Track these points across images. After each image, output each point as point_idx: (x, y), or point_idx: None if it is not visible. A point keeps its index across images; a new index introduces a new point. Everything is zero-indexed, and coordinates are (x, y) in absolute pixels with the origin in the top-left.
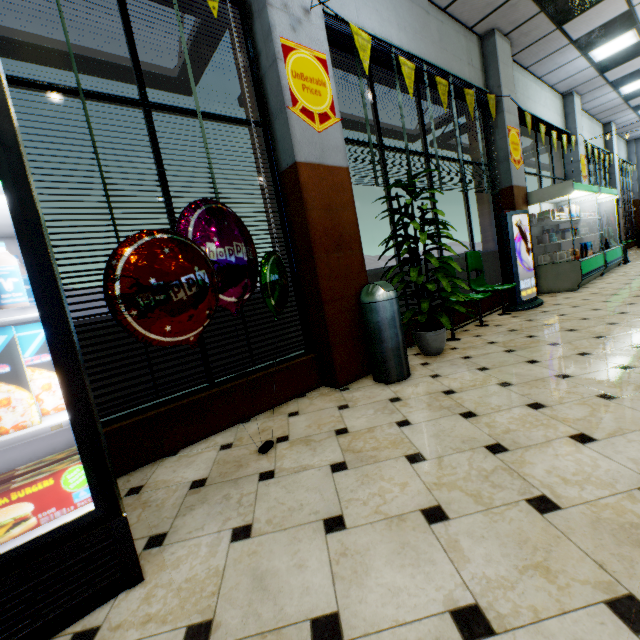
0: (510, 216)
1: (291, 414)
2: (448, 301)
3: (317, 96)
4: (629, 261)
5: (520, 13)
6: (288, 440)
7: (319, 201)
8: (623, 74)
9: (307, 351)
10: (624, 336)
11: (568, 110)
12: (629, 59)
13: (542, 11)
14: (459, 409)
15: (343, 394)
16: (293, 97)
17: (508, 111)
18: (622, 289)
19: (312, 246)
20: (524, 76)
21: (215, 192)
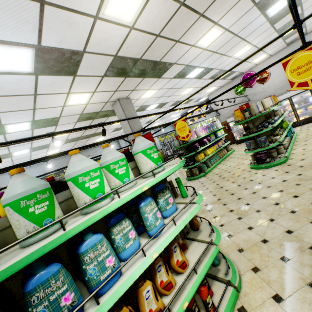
0: None
1: None
2: None
3: None
4: None
5: None
6: None
7: None
8: None
9: None
10: None
11: (119, 144)
12: None
13: None
14: None
15: None
16: None
17: None
18: None
19: None
20: (94, 149)
21: None
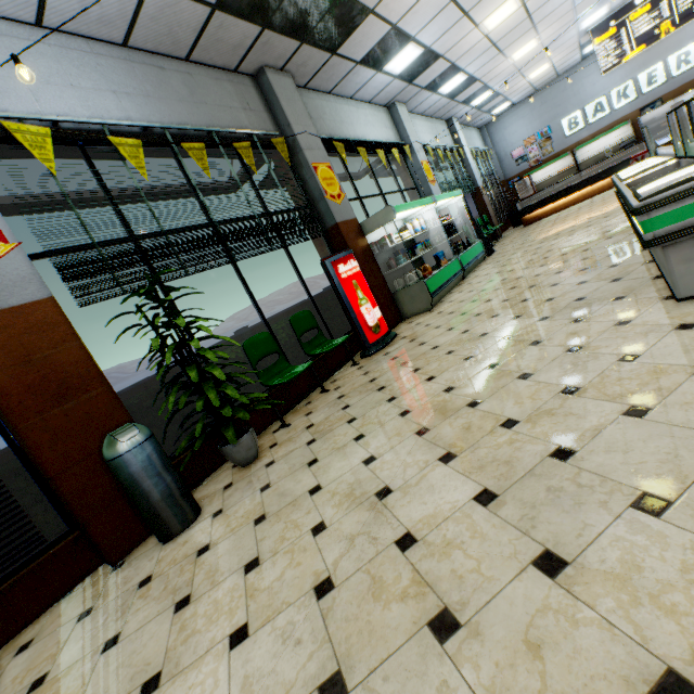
0: (329, 263)
1: (21, 649)
2: (248, 399)
3: None
4: (495, 251)
5: (281, 48)
6: None
7: (6, 357)
8: (431, 79)
9: (70, 530)
10: (408, 394)
11: (396, 120)
12: (427, 66)
13: (303, 43)
14: (184, 591)
15: (108, 580)
16: None
17: (309, 148)
18: (461, 302)
19: (8, 418)
20: (330, 101)
21: None
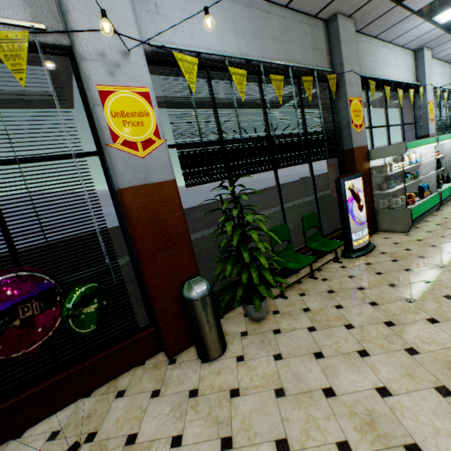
0: (343, 182)
1: (119, 393)
2: None
3: (140, 126)
4: None
5: None
6: (92, 441)
7: (145, 215)
8: None
9: (150, 324)
10: (409, 328)
11: (419, 63)
12: None
13: None
14: (225, 429)
15: (167, 370)
16: (113, 134)
17: (350, 84)
18: (444, 237)
19: (138, 254)
20: (373, 44)
21: (42, 229)
